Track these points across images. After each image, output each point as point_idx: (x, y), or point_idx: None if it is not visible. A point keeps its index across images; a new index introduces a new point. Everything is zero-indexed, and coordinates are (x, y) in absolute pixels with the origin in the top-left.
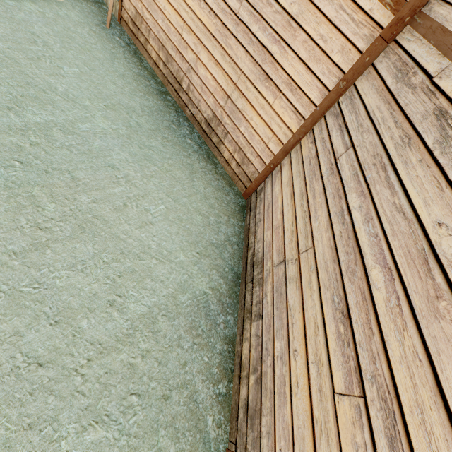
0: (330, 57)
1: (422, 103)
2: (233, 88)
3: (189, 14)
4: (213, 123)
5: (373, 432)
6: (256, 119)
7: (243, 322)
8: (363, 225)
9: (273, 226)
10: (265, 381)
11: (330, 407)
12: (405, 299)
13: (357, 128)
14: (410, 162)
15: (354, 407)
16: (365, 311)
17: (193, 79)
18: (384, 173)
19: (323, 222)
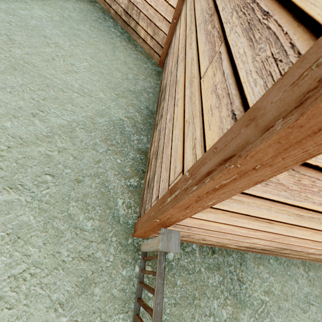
0: None
1: None
2: None
3: None
4: (129, 10)
5: (231, 50)
6: None
7: (153, 136)
8: None
9: (173, 54)
10: (159, 150)
11: (197, 95)
12: None
13: None
14: None
15: (215, 62)
16: None
17: None
18: None
19: None
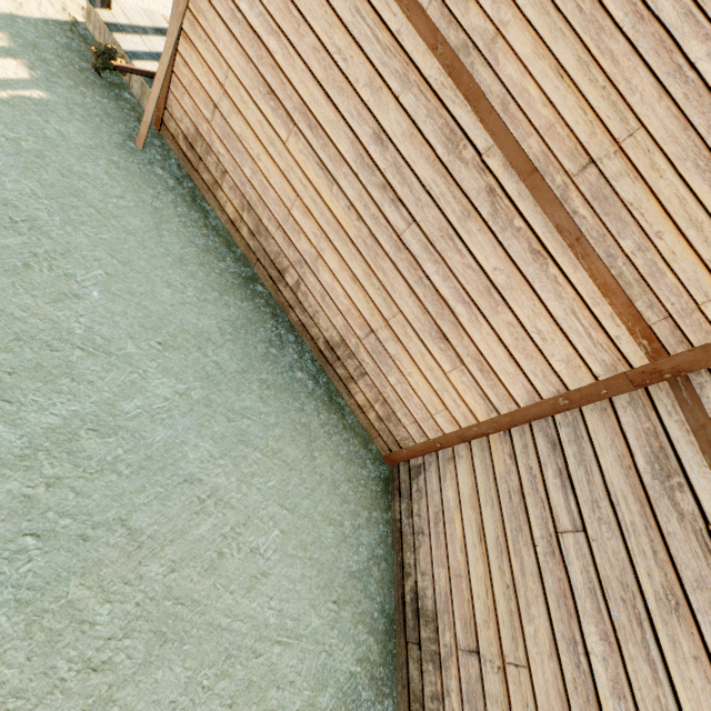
0: (549, 361)
1: (695, 555)
2: (382, 324)
3: (308, 190)
4: (340, 351)
5: None
6: (418, 379)
7: None
8: (611, 697)
9: (450, 566)
10: None
11: None
12: None
13: (591, 503)
14: (680, 647)
15: None
16: None
17: (307, 278)
18: (640, 631)
19: (542, 634)
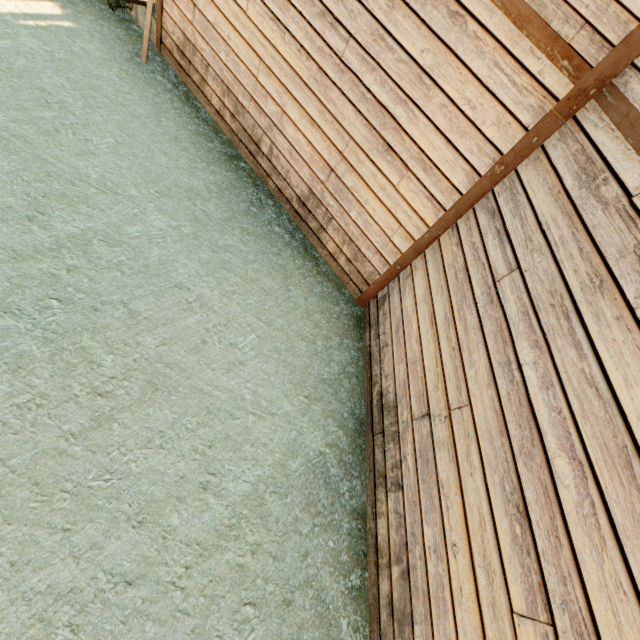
0: (481, 130)
1: (618, 231)
2: (338, 159)
3: (268, 49)
4: (310, 203)
5: None
6: (374, 203)
7: (374, 489)
8: (540, 391)
9: (408, 359)
10: (415, 578)
11: (509, 630)
12: (603, 509)
13: (524, 242)
14: (604, 317)
15: (540, 635)
16: (549, 512)
17: (277, 140)
18: (567, 322)
19: (481, 371)
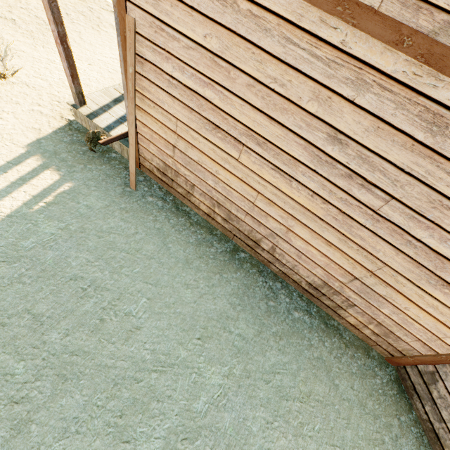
0: None
1: None
2: (366, 273)
3: (267, 188)
4: (324, 290)
5: None
6: (417, 312)
7: None
8: None
9: None
10: None
11: None
12: None
13: None
14: None
15: None
16: None
17: (281, 245)
18: None
19: None
